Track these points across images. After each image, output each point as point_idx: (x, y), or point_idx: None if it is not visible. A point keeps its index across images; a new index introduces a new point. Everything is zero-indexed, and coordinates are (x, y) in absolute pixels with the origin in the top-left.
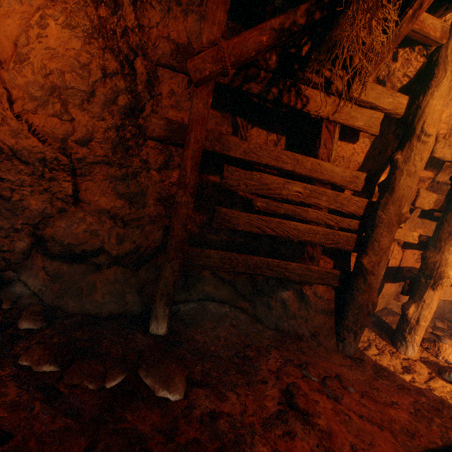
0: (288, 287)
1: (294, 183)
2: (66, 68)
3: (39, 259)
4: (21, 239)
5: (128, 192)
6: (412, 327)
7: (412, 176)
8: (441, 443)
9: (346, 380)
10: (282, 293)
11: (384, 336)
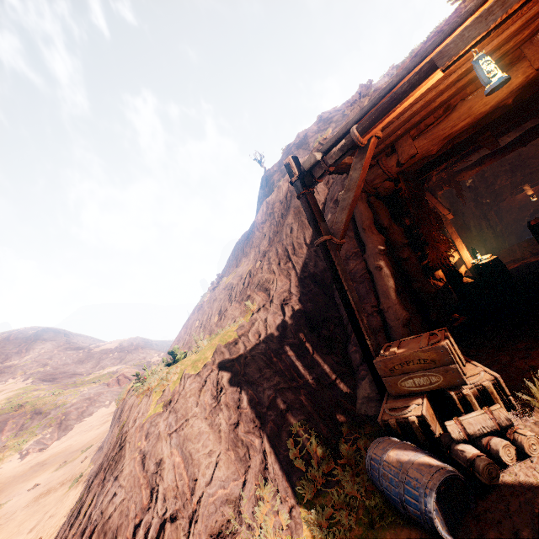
0: None
1: None
2: None
3: None
4: None
5: None
6: None
7: None
8: None
9: None
10: None
11: None
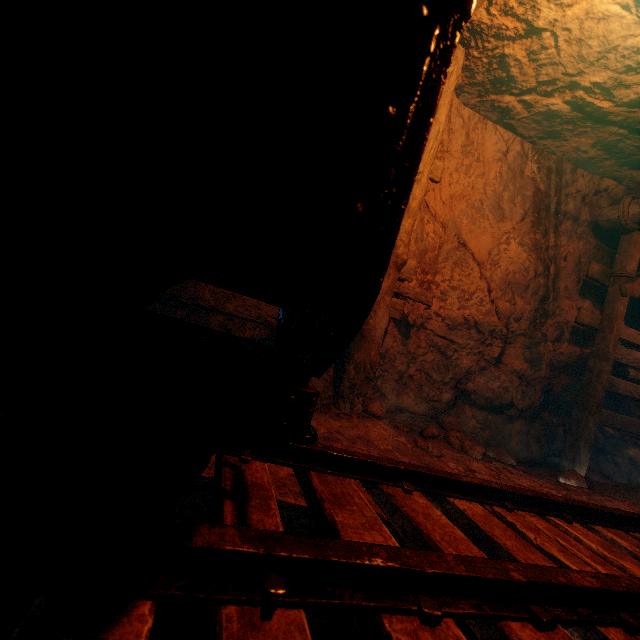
0: (633, 445)
1: None
2: (516, 270)
3: (467, 409)
4: (446, 391)
5: (530, 357)
6: None
7: None
8: None
9: None
10: (628, 451)
11: None
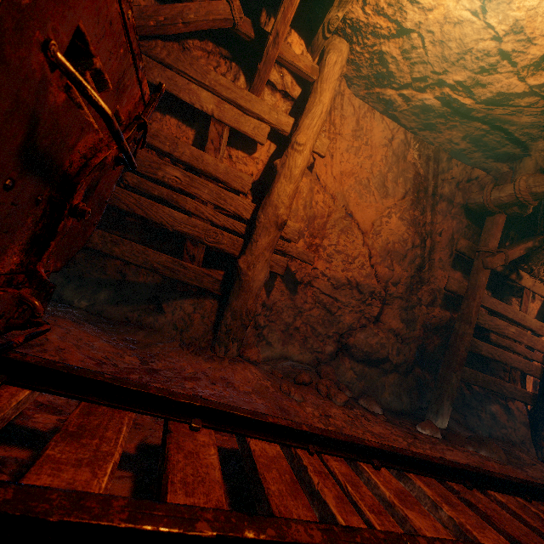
0: (495, 402)
1: (511, 326)
2: (396, 240)
3: (347, 361)
4: (330, 343)
5: (406, 318)
6: None
7: None
8: None
9: None
10: (490, 407)
11: None
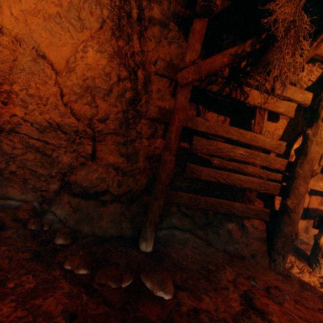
0: (232, 220)
1: (239, 148)
2: (96, 75)
3: (66, 196)
4: (54, 182)
5: (126, 152)
6: None
7: (319, 145)
8: None
9: (283, 290)
10: (228, 224)
11: (301, 259)
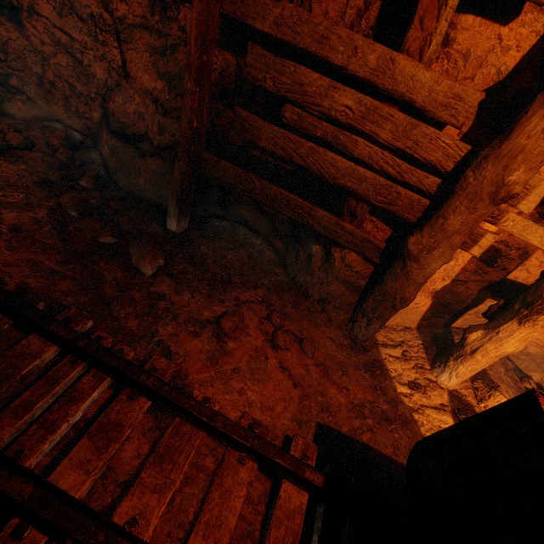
0: (320, 241)
1: (344, 90)
2: None
3: (105, 133)
4: (96, 109)
5: (168, 72)
6: (462, 354)
7: None
8: (346, 432)
9: (310, 345)
10: (313, 246)
11: (431, 351)
